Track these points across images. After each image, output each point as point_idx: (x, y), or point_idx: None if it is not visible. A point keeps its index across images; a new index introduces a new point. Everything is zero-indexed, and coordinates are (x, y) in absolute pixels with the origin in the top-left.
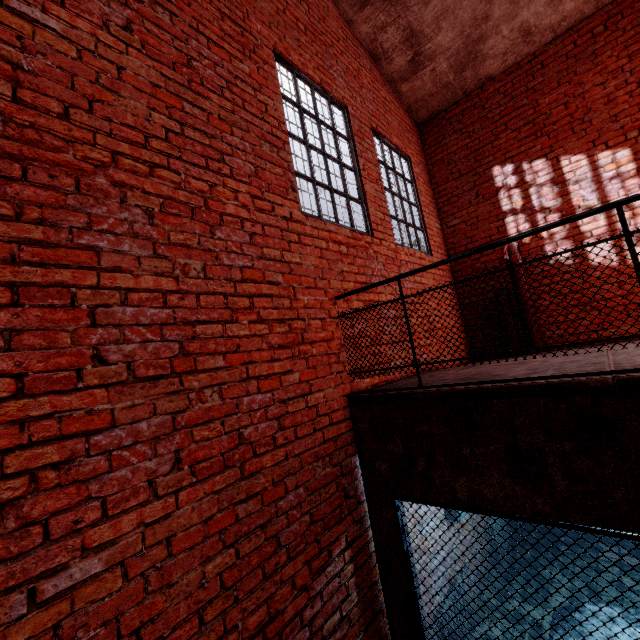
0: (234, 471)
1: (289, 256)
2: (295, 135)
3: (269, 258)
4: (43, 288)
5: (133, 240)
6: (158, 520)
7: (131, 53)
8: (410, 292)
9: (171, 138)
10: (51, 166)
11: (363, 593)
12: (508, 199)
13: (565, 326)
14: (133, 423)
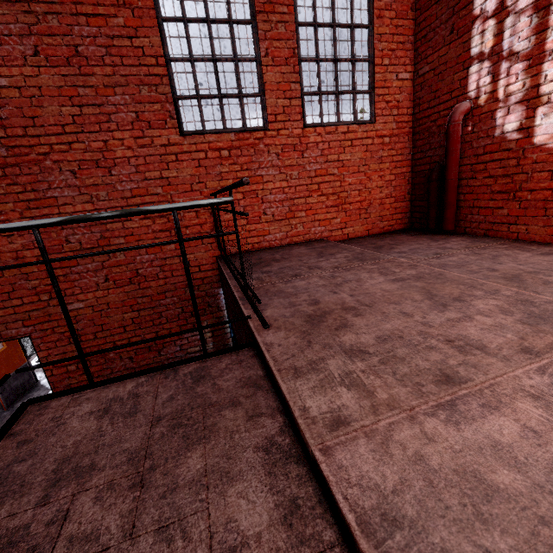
0: (135, 286)
1: (168, 173)
2: (177, 59)
3: (151, 178)
4: (41, 217)
5: (69, 188)
6: (103, 297)
7: (43, 71)
8: (314, 173)
9: (76, 120)
10: (28, 163)
11: (218, 346)
12: (480, 36)
13: (485, 213)
14: (86, 264)
